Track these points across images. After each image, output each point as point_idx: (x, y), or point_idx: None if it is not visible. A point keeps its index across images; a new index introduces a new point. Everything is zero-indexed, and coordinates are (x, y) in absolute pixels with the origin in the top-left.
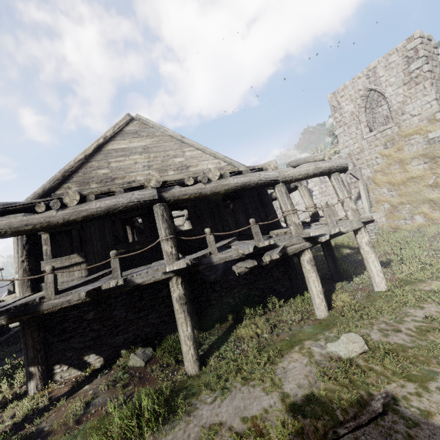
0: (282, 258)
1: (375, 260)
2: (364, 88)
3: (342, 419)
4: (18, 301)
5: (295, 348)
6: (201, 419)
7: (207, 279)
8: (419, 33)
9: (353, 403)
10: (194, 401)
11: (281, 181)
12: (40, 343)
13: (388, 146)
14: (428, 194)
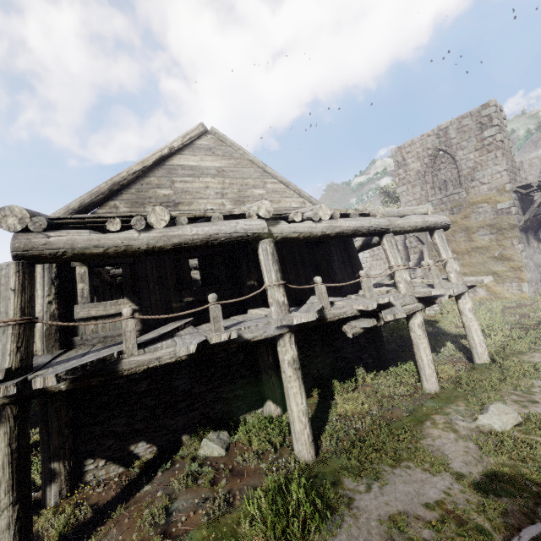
0: (396, 319)
1: (478, 329)
2: (433, 147)
3: None
4: (55, 359)
5: (431, 424)
6: (371, 510)
7: None
8: (494, 101)
9: None
10: (343, 491)
11: (391, 231)
12: (68, 426)
13: (455, 212)
14: (493, 267)
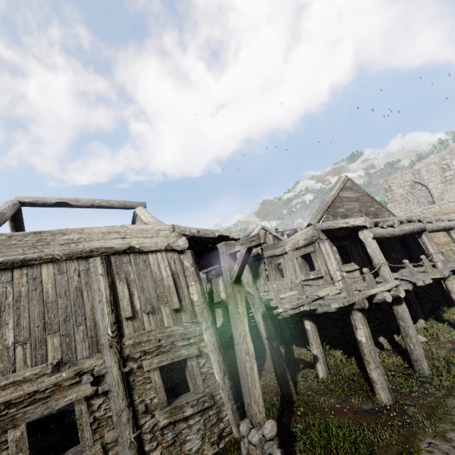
0: None
1: None
2: (410, 180)
3: None
4: None
5: None
6: None
7: None
8: (449, 157)
9: None
10: None
11: (454, 228)
12: None
13: None
14: None
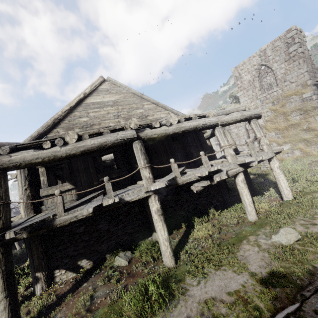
0: (225, 179)
1: (284, 179)
2: (257, 64)
3: (304, 286)
4: (27, 220)
5: (245, 242)
6: (195, 297)
7: (165, 198)
8: (295, 27)
9: (307, 274)
10: (183, 285)
11: (219, 125)
12: (43, 253)
13: (275, 104)
14: (303, 136)
